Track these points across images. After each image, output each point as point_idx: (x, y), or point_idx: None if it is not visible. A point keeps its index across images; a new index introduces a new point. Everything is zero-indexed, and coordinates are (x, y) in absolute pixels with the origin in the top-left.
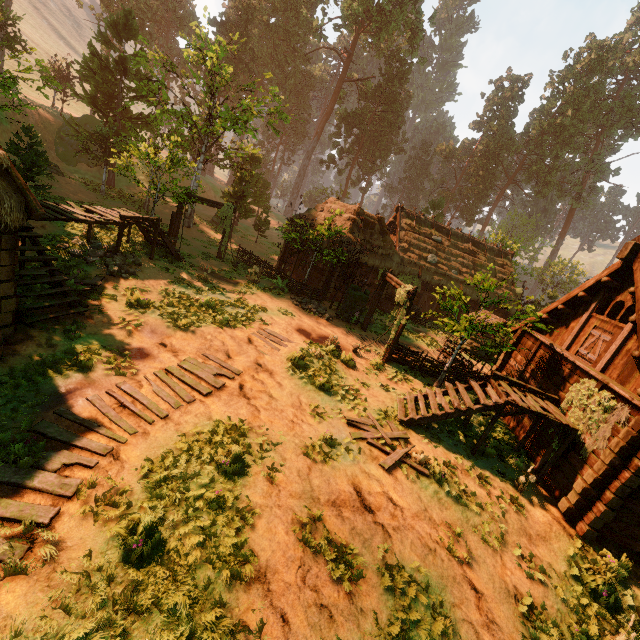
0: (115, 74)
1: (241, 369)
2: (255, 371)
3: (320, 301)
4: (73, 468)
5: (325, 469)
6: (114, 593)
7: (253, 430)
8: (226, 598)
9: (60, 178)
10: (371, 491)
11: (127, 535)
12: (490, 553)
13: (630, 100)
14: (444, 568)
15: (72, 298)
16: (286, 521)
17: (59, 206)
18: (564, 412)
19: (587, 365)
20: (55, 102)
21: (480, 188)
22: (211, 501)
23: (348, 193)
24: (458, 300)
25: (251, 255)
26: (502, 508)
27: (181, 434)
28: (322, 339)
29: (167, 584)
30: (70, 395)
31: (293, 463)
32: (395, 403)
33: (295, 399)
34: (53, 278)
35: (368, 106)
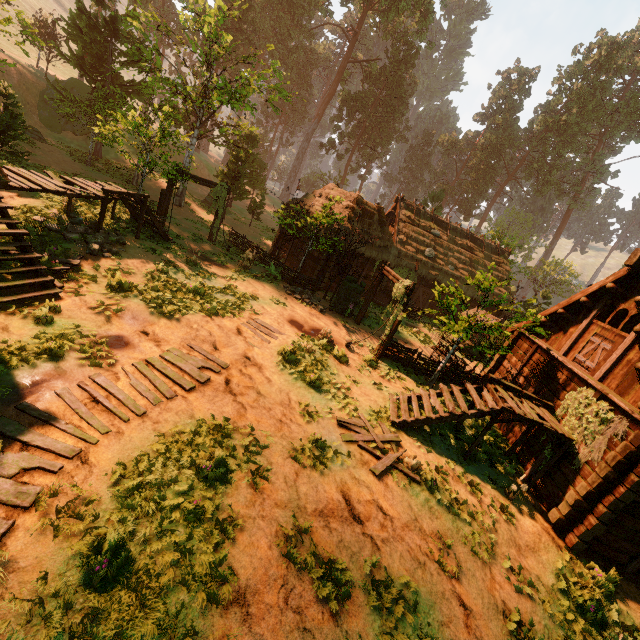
0: (105, 35)
1: (228, 362)
2: (243, 365)
3: (314, 291)
4: (33, 473)
5: (313, 475)
6: (71, 624)
7: (238, 430)
8: (200, 625)
9: (42, 145)
10: (360, 499)
11: (91, 553)
12: (479, 566)
13: (636, 101)
14: (433, 583)
15: (45, 278)
16: (270, 534)
17: (35, 175)
18: (558, 419)
19: (585, 373)
20: (40, 62)
21: (480, 183)
22: (188, 511)
23: (347, 180)
24: (457, 299)
25: (244, 239)
26: (492, 517)
27: (159, 434)
28: (314, 332)
29: (133, 611)
30: (36, 387)
31: (280, 468)
32: (387, 403)
33: (284, 396)
34: (24, 255)
35: (372, 90)
